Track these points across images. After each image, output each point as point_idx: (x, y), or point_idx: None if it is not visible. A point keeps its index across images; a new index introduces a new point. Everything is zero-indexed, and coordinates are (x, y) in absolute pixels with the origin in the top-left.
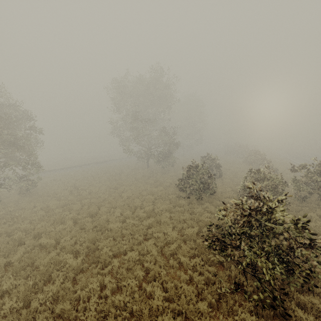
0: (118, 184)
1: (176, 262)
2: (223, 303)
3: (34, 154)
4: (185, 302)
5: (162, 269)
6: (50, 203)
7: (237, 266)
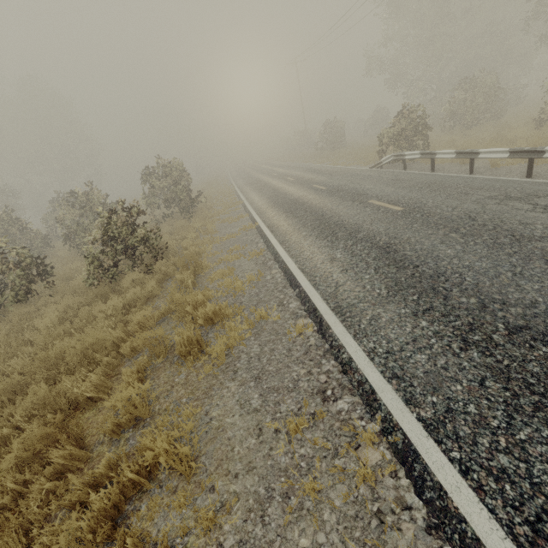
0: None
1: None
2: None
3: None
4: None
5: None
6: None
7: None
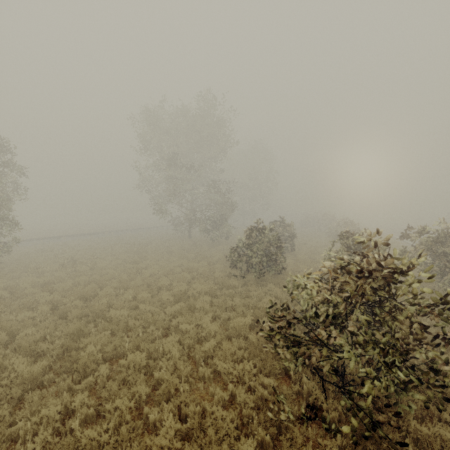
0: (139, 258)
1: (210, 370)
2: (284, 442)
3: (7, 204)
4: (216, 442)
5: (183, 381)
6: (23, 280)
7: (312, 377)
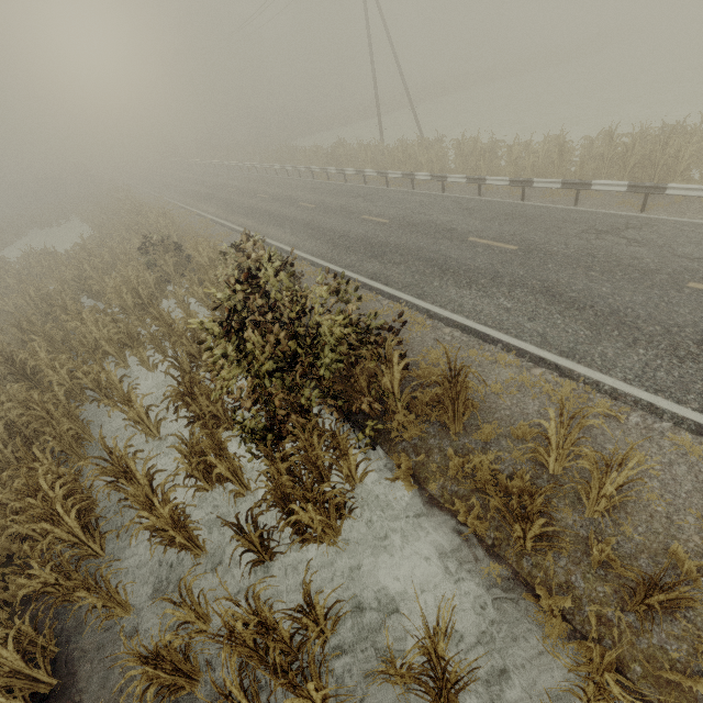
0: None
1: None
2: None
3: None
4: None
5: None
6: None
7: None
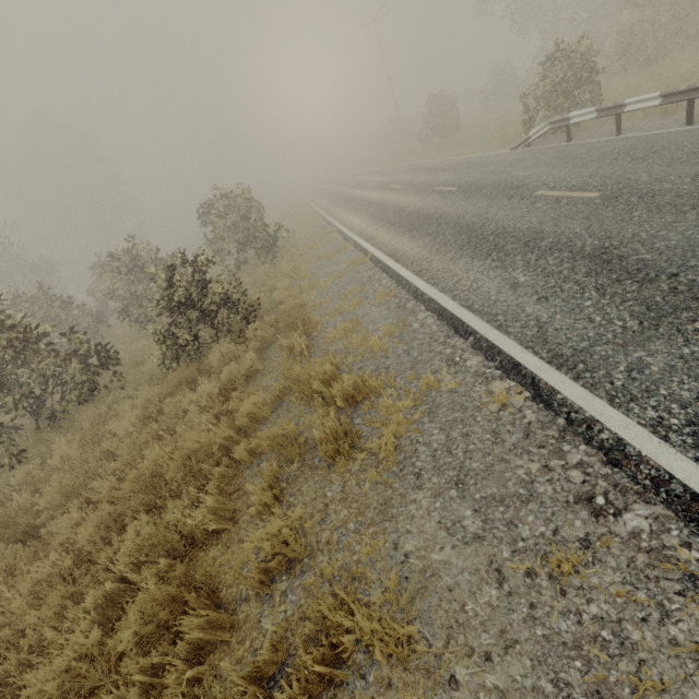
0: None
1: None
2: None
3: None
4: None
5: None
6: None
7: None
